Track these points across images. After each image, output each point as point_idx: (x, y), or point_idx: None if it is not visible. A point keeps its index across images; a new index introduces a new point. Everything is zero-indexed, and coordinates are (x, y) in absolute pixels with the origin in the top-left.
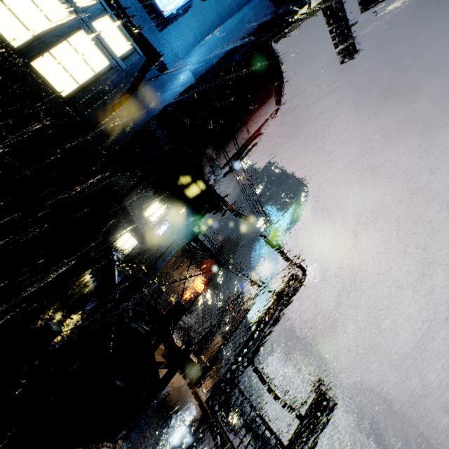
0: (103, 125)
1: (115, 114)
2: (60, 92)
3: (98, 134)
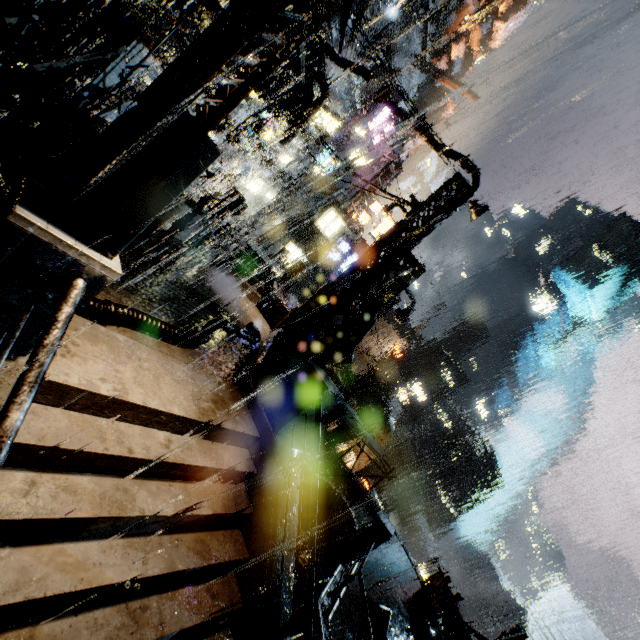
0: None
1: None
2: None
3: None
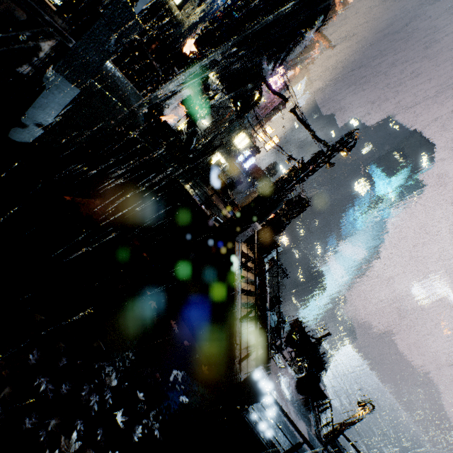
0: (191, 16)
1: (197, 10)
2: (176, 3)
3: (189, 22)
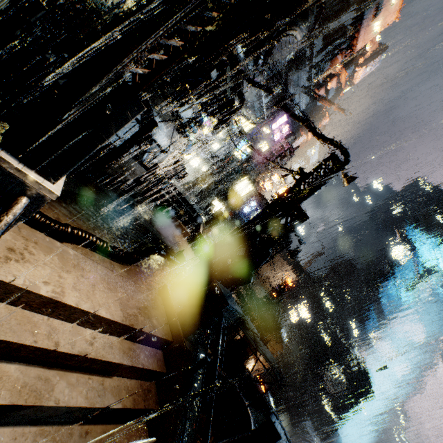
0: None
1: None
2: None
3: None
